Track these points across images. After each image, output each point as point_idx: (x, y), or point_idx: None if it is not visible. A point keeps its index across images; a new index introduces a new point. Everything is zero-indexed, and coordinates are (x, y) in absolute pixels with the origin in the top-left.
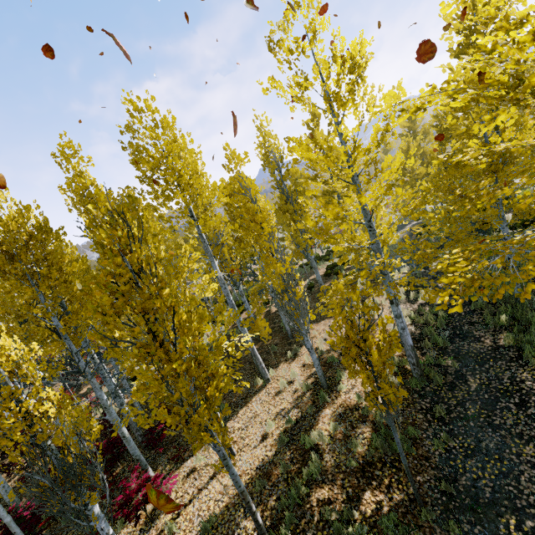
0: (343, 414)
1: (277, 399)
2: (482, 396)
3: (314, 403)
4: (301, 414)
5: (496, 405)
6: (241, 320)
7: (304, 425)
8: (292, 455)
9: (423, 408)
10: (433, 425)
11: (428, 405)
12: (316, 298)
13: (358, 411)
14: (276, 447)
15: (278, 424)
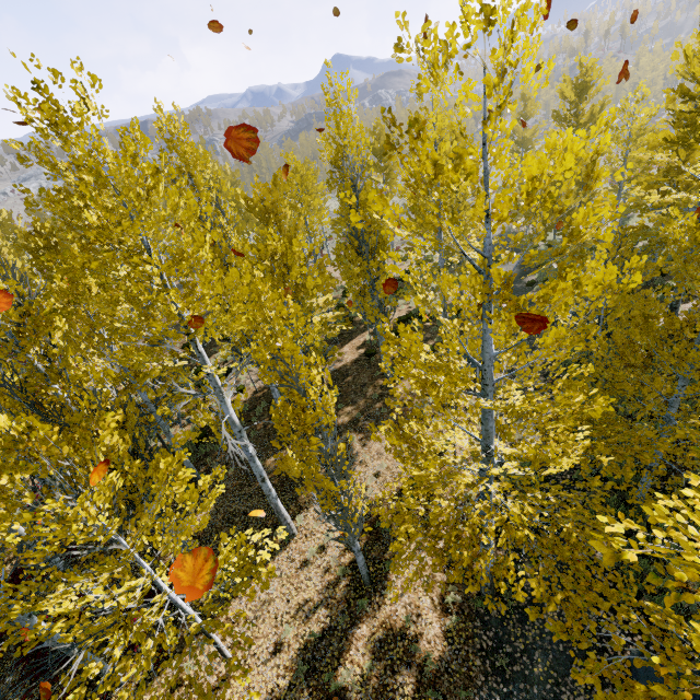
0: (383, 642)
1: (301, 578)
2: (557, 646)
3: (349, 606)
4: (330, 621)
5: (569, 667)
6: (262, 475)
7: (332, 646)
8: (311, 698)
9: (483, 648)
10: (490, 680)
11: (490, 642)
12: (375, 377)
13: (403, 642)
14: (291, 675)
15: (299, 629)
